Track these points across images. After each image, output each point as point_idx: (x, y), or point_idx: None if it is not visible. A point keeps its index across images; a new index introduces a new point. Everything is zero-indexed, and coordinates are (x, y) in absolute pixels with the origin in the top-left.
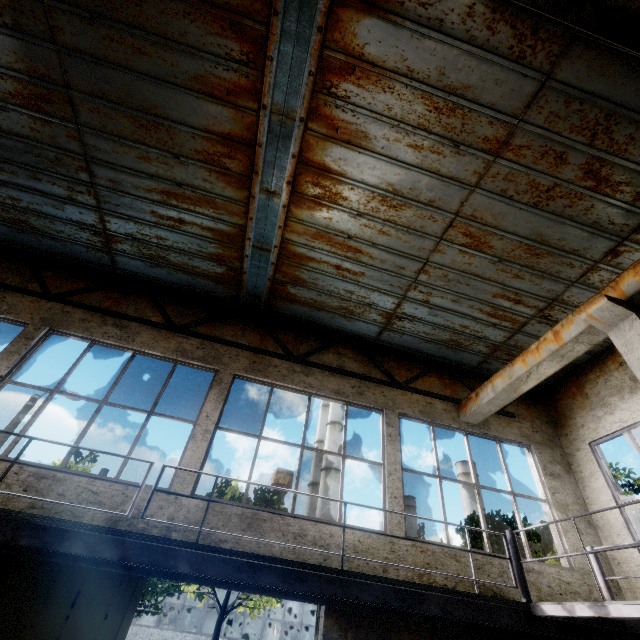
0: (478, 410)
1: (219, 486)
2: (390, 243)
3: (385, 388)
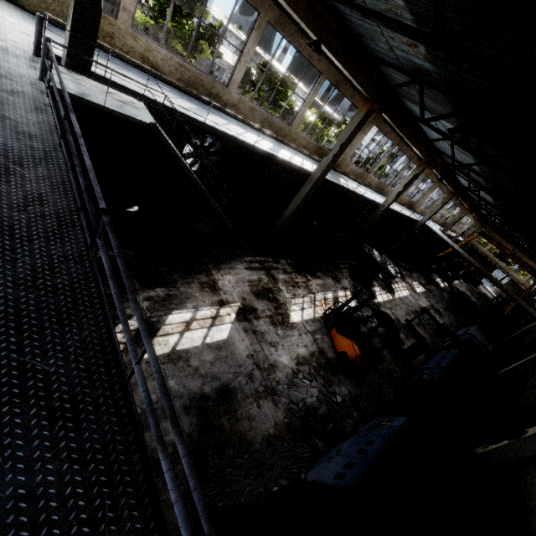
0: None
1: None
2: None
3: None
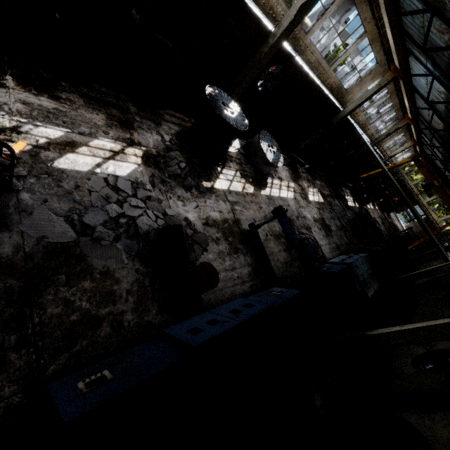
0: None
1: None
2: None
3: None
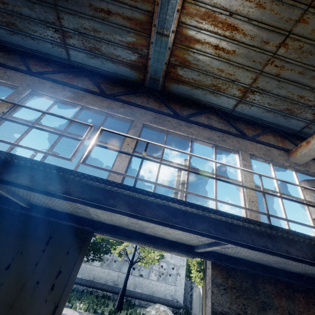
0: (308, 152)
1: None
2: (263, 17)
3: (239, 139)
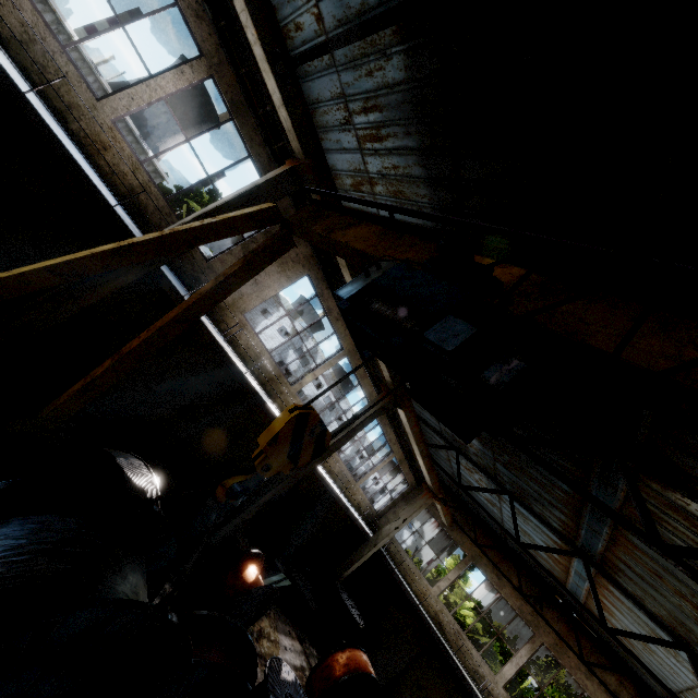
0: None
1: (549, 659)
2: (651, 659)
3: None
